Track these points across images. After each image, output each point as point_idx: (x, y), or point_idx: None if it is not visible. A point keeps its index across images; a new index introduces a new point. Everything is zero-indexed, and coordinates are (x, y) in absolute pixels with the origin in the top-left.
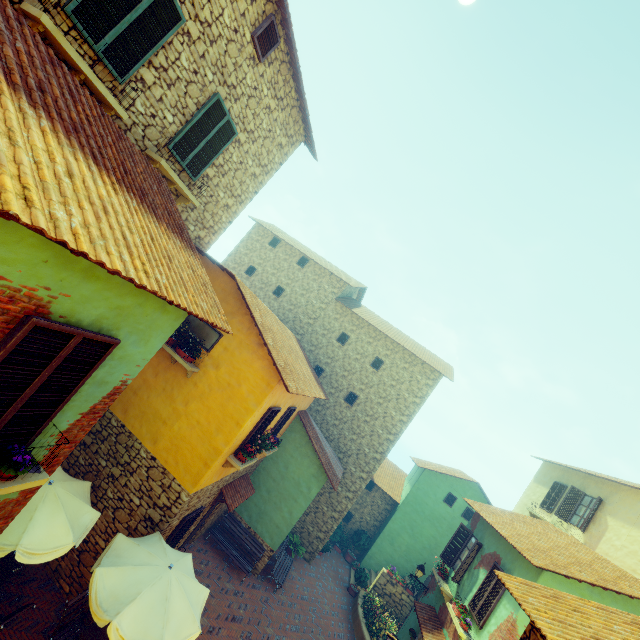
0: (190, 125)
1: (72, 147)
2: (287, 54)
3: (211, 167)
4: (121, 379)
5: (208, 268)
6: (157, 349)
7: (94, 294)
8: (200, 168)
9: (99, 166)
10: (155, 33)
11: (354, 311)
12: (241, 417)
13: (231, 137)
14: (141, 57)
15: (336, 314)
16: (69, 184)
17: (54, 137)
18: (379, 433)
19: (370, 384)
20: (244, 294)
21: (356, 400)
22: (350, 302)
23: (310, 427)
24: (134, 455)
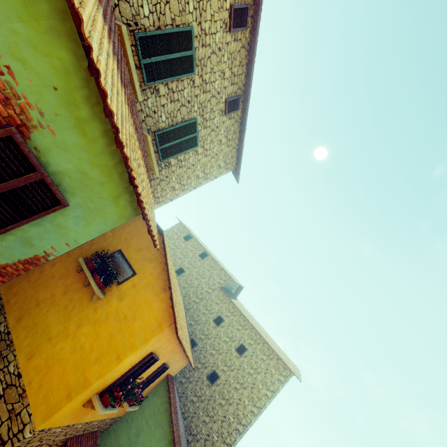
0: (173, 127)
1: (113, 57)
2: (240, 118)
3: (175, 159)
4: (46, 250)
5: (144, 224)
6: (91, 237)
7: (73, 147)
8: (168, 156)
9: (122, 84)
10: (177, 71)
11: (232, 300)
12: (124, 351)
13: (194, 146)
14: (163, 78)
15: (218, 299)
16: (105, 55)
17: (107, 40)
18: (230, 420)
19: (232, 367)
20: (166, 246)
21: (217, 380)
22: (230, 294)
23: (173, 394)
24: (2, 367)
